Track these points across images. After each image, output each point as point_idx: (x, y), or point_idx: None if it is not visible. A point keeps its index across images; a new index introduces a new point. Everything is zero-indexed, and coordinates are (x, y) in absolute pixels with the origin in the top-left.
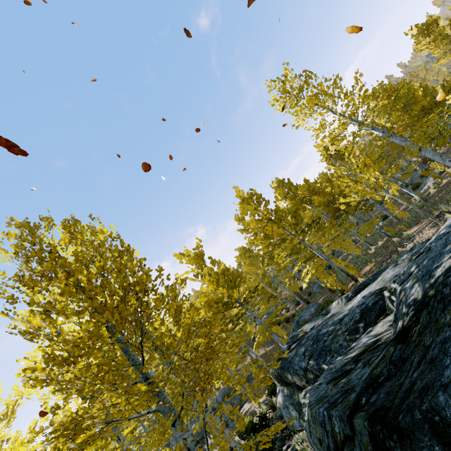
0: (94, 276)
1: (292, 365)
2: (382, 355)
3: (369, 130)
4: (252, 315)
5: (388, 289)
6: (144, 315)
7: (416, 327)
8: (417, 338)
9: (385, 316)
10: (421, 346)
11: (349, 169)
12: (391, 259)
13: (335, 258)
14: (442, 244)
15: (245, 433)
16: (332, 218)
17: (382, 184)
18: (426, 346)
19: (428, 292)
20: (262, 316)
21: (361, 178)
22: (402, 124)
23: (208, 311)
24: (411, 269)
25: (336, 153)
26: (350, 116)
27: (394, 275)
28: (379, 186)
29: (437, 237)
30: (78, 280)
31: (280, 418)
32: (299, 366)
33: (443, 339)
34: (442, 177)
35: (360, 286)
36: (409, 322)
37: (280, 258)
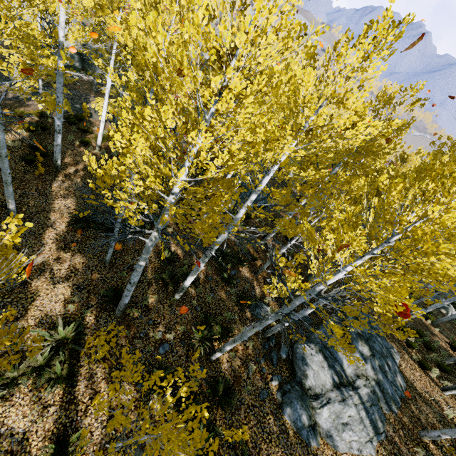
0: None
1: None
2: None
3: None
4: None
5: None
6: None
7: None
8: None
9: None
10: None
11: None
12: None
13: None
14: None
15: None
16: None
17: None
18: None
19: None
20: None
21: None
22: None
23: None
24: None
25: None
26: None
27: None
28: None
29: None
30: None
31: None
32: None
33: None
34: None
35: None
36: None
37: None
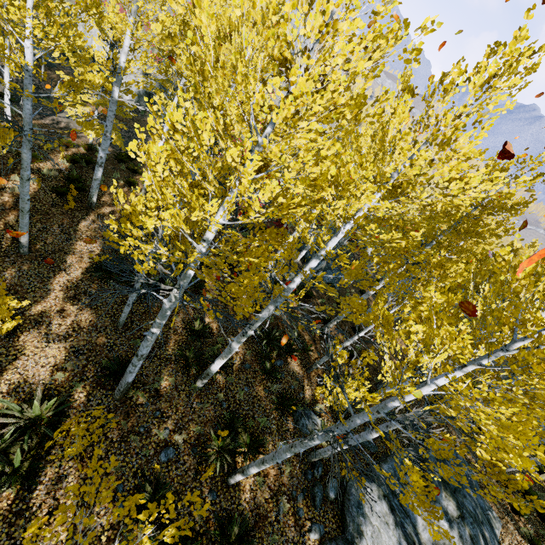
0: None
1: None
2: None
3: None
4: None
5: None
6: None
7: None
8: None
9: None
10: None
11: None
12: None
13: None
14: None
15: None
16: None
17: None
18: None
19: None
20: None
21: None
22: None
23: None
24: None
25: None
26: None
27: None
28: None
29: None
30: None
31: None
32: None
33: None
34: None
35: None
36: None
37: None
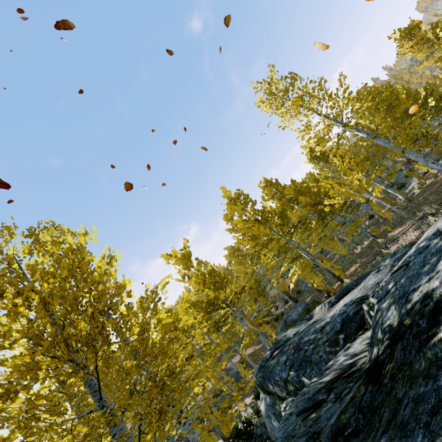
0: (46, 294)
1: (273, 375)
2: (352, 393)
3: (353, 131)
4: (239, 316)
5: (367, 302)
6: (98, 338)
7: (389, 364)
8: (389, 382)
9: (364, 331)
10: (393, 396)
11: (332, 171)
12: (376, 261)
13: (323, 257)
14: (420, 263)
15: (230, 439)
16: (318, 218)
17: (366, 187)
18: (398, 399)
19: (404, 319)
20: (252, 314)
21: (344, 180)
22: (386, 125)
23: (163, 339)
24: (388, 286)
25: (322, 154)
26: (335, 118)
27: (376, 282)
28: (362, 188)
29: (417, 251)
30: (28, 299)
31: (264, 426)
32: (280, 376)
33: (416, 396)
34: (425, 178)
35: (343, 291)
36: (384, 354)
37: (266, 259)
